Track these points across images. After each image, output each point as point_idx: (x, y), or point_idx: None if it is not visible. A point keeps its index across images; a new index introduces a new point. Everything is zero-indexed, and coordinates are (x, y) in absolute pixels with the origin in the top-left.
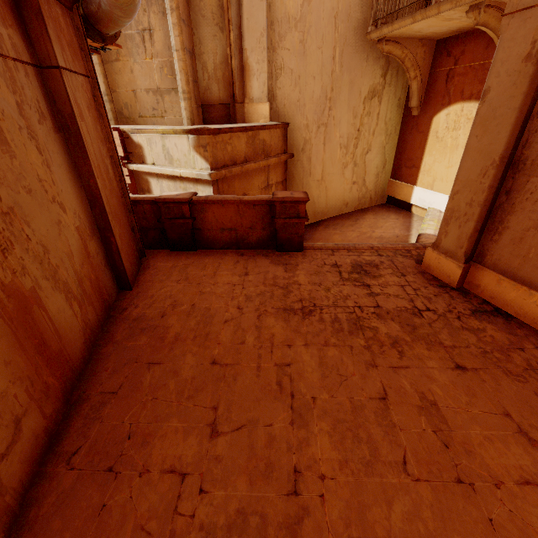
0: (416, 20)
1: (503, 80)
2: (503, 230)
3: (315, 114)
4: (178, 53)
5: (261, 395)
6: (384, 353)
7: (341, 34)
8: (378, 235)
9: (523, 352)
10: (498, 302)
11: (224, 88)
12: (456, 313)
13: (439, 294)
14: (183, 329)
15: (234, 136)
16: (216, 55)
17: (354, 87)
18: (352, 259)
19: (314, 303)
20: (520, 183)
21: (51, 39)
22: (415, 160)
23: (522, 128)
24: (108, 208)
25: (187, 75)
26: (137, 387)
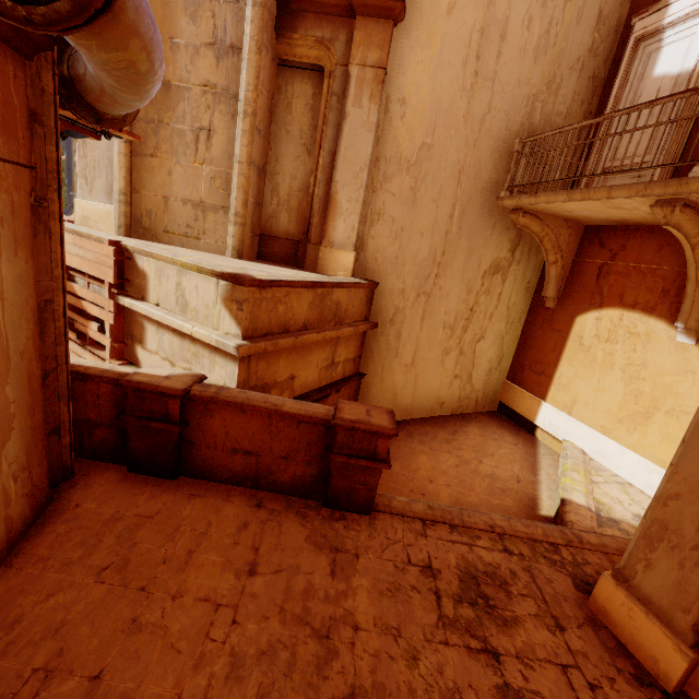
0: (573, 199)
1: None
2: None
3: (416, 279)
4: (241, 166)
5: None
6: None
7: (465, 192)
8: (489, 471)
9: None
10: None
11: (296, 220)
12: None
13: None
14: None
15: (293, 292)
16: (295, 180)
17: (472, 256)
18: (459, 554)
19: None
20: None
21: None
22: (546, 365)
23: None
24: None
25: (246, 194)
26: None
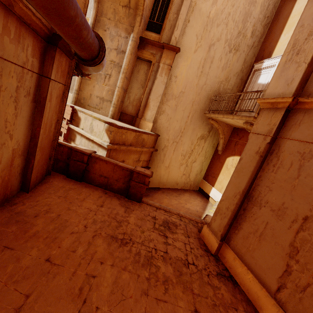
0: (224, 117)
1: (247, 157)
2: (240, 229)
3: (173, 136)
4: (119, 88)
5: (64, 295)
6: (156, 286)
7: (194, 109)
8: (188, 207)
9: (236, 312)
10: (233, 271)
11: (134, 109)
12: (207, 272)
13: (203, 255)
14: (43, 229)
15: (128, 132)
16: (136, 95)
17: (194, 131)
18: (165, 217)
19: (131, 238)
20: (250, 207)
21: (53, 68)
22: (215, 174)
23: (252, 181)
24: (39, 144)
25: (119, 98)
26: None
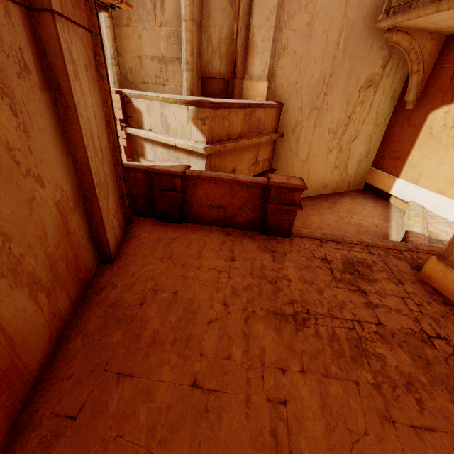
0: (440, 9)
1: None
2: None
3: (310, 98)
4: (187, 23)
5: (251, 452)
6: (399, 400)
7: (349, 20)
8: (357, 222)
9: None
10: None
11: (225, 63)
12: None
13: (446, 315)
14: (162, 326)
15: (232, 112)
16: (222, 30)
17: (352, 75)
18: (342, 254)
19: (307, 308)
20: None
21: None
22: (402, 152)
23: None
24: (96, 180)
25: (192, 46)
26: (101, 411)
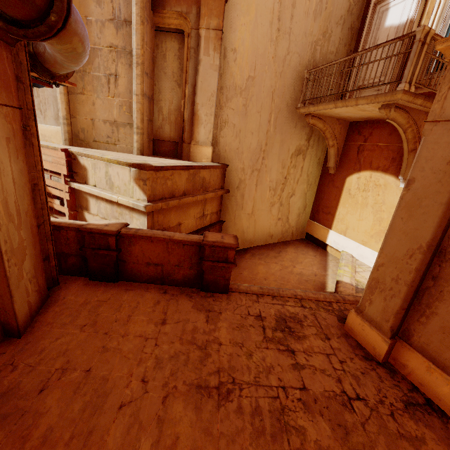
0: (337, 106)
1: (427, 175)
2: (431, 315)
3: (251, 161)
4: (138, 97)
5: None
6: None
7: (277, 105)
8: (299, 271)
9: None
10: (429, 392)
11: (175, 129)
12: (388, 407)
13: (366, 371)
14: (61, 418)
15: (175, 173)
16: (172, 103)
17: (284, 145)
18: (276, 309)
19: (234, 376)
20: (448, 273)
21: None
22: (331, 208)
23: (448, 221)
24: (5, 247)
25: (142, 115)
26: None
